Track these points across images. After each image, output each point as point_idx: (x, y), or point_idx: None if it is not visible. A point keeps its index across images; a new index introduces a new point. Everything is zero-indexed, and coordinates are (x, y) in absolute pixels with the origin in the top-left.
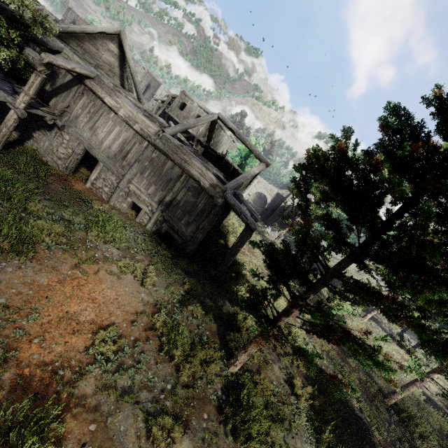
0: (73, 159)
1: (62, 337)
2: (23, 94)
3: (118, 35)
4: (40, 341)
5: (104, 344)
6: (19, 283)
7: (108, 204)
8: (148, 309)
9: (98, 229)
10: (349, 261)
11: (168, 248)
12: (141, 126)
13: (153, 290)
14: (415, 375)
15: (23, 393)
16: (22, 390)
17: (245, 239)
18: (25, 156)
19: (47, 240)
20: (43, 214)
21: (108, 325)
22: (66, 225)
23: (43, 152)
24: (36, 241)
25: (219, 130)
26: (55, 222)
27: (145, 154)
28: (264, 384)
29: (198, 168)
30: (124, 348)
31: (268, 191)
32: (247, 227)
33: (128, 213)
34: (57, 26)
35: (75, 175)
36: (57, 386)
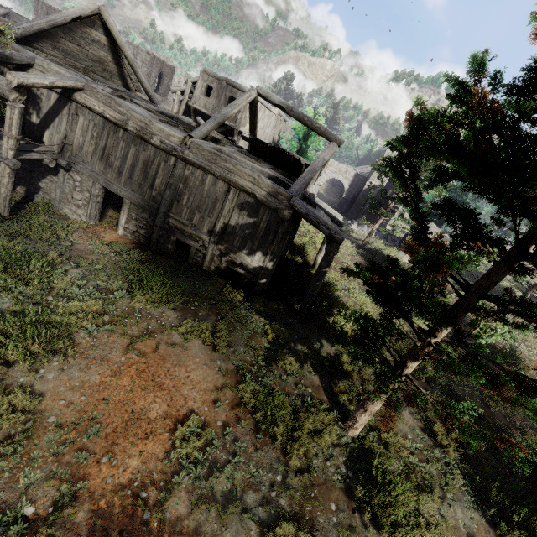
0: (93, 204)
1: (135, 446)
2: (5, 138)
3: (98, 15)
4: (110, 459)
5: (187, 442)
6: (67, 390)
7: (149, 251)
8: (230, 379)
9: (144, 291)
10: (505, 270)
11: (235, 288)
12: (160, 137)
13: (230, 352)
14: None
15: (104, 534)
16: (102, 531)
17: (331, 255)
18: (36, 217)
19: (86, 324)
20: (73, 290)
21: (186, 414)
22: (105, 297)
23: (58, 204)
24: (72, 330)
25: (262, 110)
26: (91, 296)
27: (176, 174)
28: (396, 442)
29: (248, 175)
30: (212, 440)
31: (343, 174)
32: (330, 239)
33: (176, 254)
34: (17, 28)
35: (102, 222)
36: (143, 513)
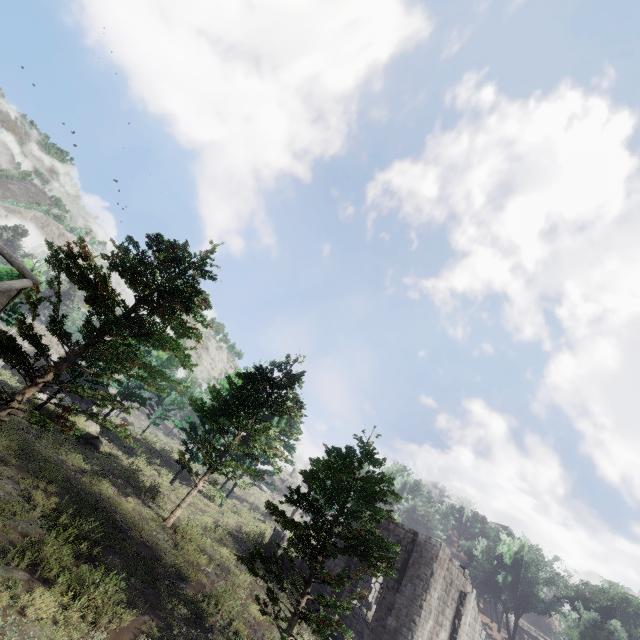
0: None
1: None
2: None
3: None
4: None
5: None
6: None
7: None
8: None
9: None
10: (93, 341)
11: None
12: None
13: None
14: (216, 515)
15: None
16: None
17: None
18: None
19: None
20: None
21: None
22: None
23: None
24: None
25: None
26: None
27: None
28: None
29: None
30: None
31: (54, 346)
32: None
33: None
34: None
35: None
36: None
